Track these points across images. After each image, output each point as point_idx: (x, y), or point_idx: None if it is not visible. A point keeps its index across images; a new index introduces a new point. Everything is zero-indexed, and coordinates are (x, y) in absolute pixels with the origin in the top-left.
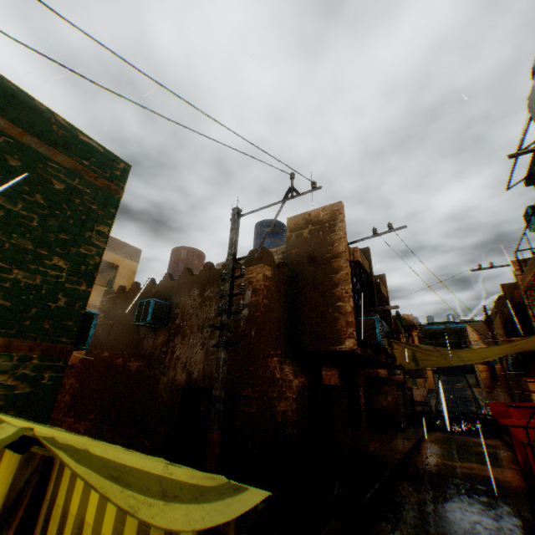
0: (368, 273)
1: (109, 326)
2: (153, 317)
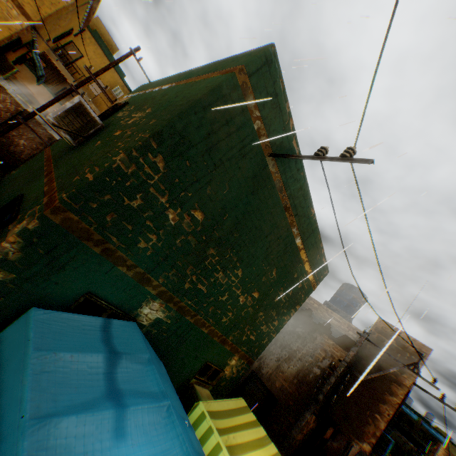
0: (406, 395)
1: None
2: None
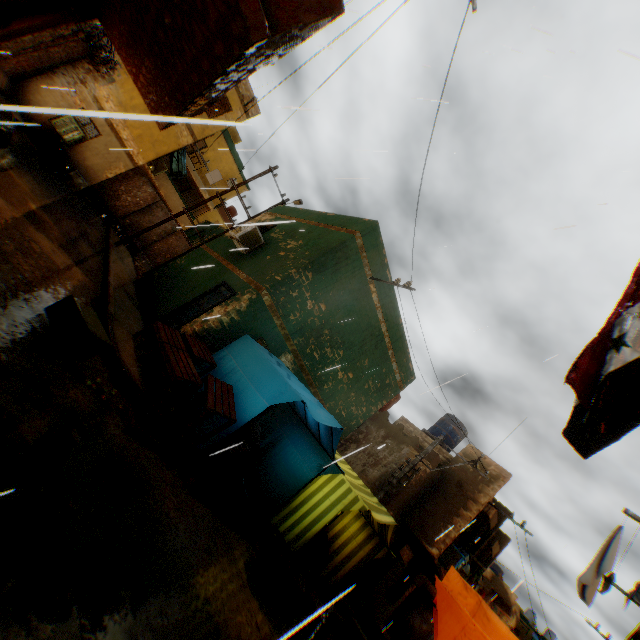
0: (489, 527)
1: None
2: None
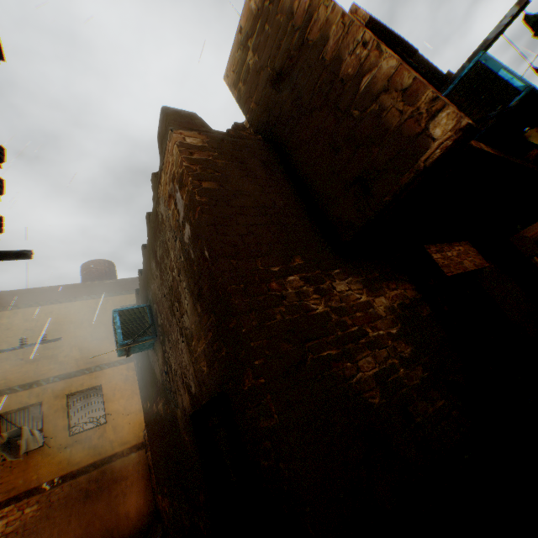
0: (413, 50)
1: (140, 370)
2: (126, 334)
